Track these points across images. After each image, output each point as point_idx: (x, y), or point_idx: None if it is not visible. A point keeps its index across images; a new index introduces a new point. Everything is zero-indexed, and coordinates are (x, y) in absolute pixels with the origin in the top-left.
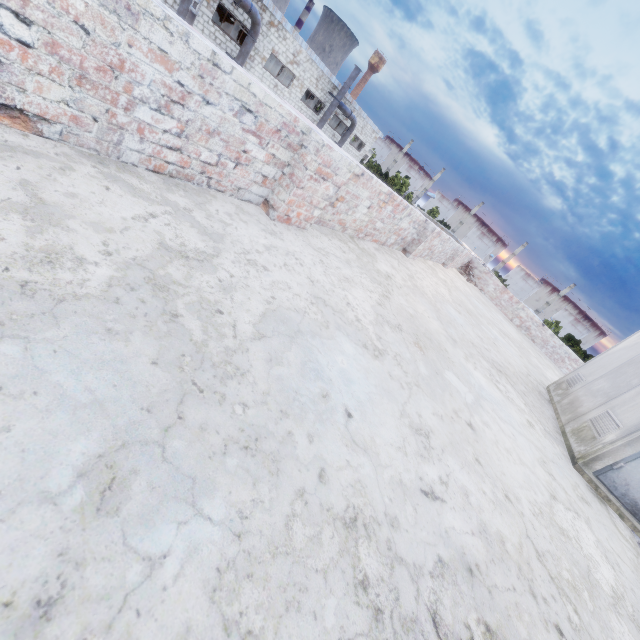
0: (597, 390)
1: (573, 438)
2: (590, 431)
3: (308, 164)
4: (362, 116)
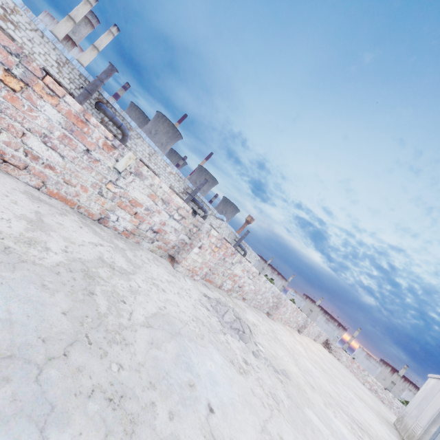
0: (413, 415)
1: (407, 439)
2: (412, 433)
3: (282, 303)
4: (249, 249)
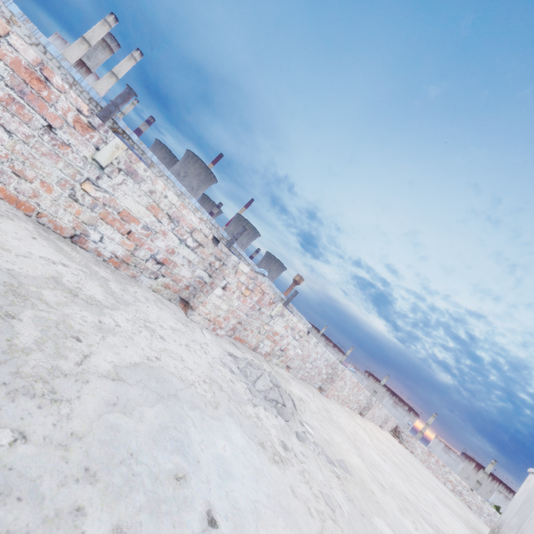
0: (513, 525)
1: None
2: None
3: (339, 375)
4: (298, 314)
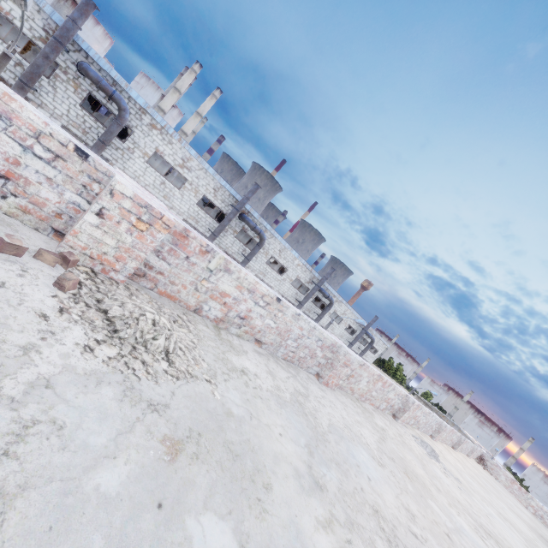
0: None
1: None
2: None
3: (443, 429)
4: (377, 336)
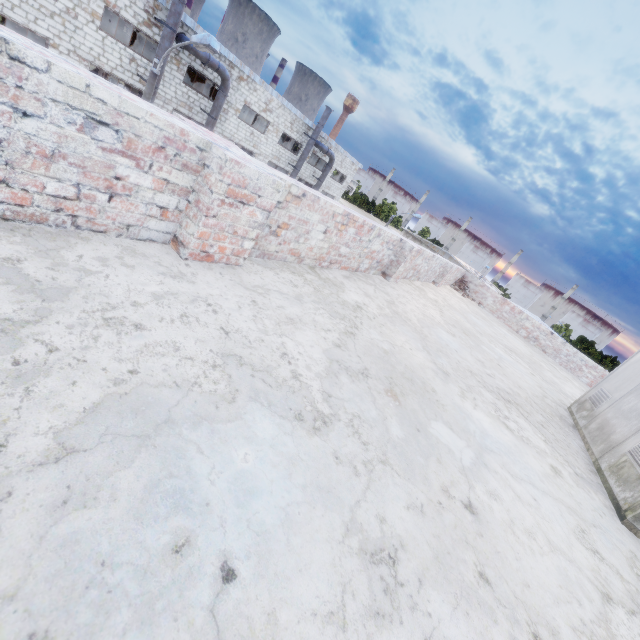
0: (629, 410)
1: (613, 479)
2: (633, 468)
3: (213, 186)
4: (340, 151)
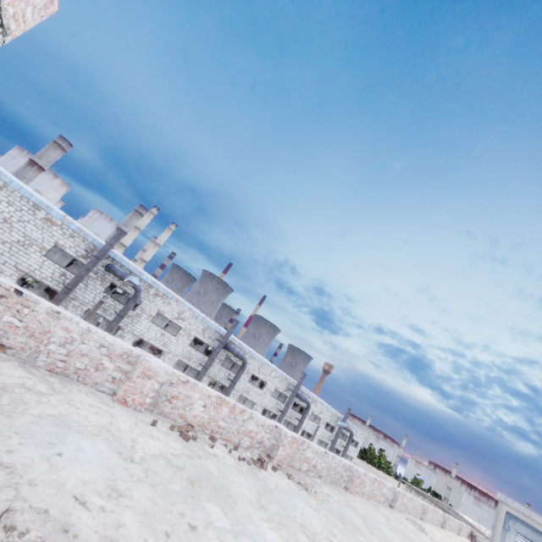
0: None
1: None
2: None
3: (426, 509)
4: (354, 427)
